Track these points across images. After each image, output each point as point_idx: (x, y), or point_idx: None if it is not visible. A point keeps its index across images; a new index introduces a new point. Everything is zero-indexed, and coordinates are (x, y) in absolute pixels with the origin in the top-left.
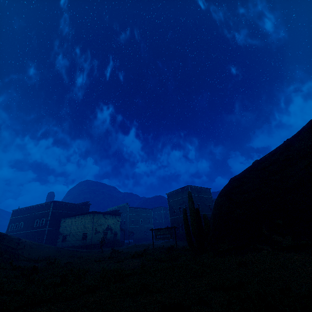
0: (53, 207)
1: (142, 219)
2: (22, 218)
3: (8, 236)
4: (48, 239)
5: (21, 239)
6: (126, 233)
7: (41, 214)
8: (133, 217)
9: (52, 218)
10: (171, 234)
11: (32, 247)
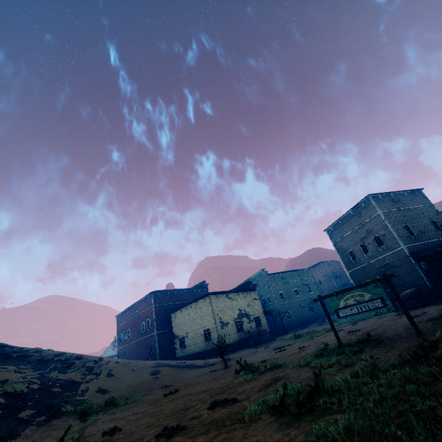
0: (155, 300)
1: (295, 288)
2: (127, 323)
3: (79, 360)
4: (163, 347)
5: (103, 359)
6: (277, 315)
7: (144, 314)
8: (280, 289)
9: (158, 316)
10: (382, 299)
11: (111, 374)
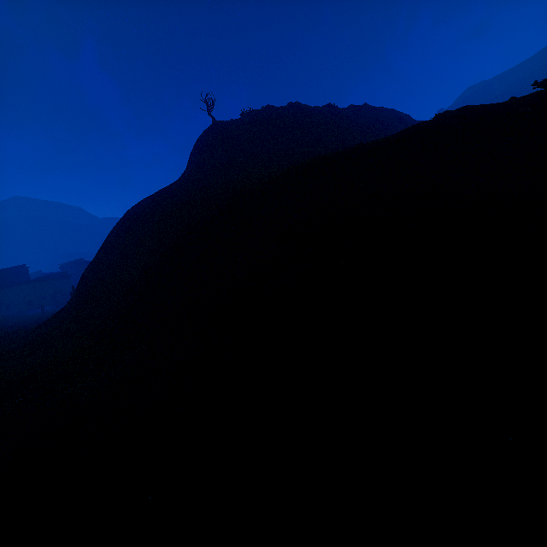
0: None
1: None
2: None
3: None
4: None
5: None
6: None
7: None
8: None
9: None
10: None
11: None
